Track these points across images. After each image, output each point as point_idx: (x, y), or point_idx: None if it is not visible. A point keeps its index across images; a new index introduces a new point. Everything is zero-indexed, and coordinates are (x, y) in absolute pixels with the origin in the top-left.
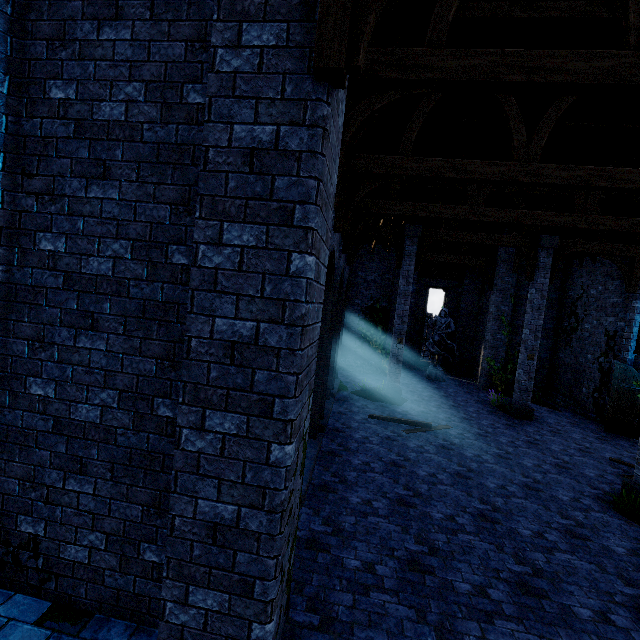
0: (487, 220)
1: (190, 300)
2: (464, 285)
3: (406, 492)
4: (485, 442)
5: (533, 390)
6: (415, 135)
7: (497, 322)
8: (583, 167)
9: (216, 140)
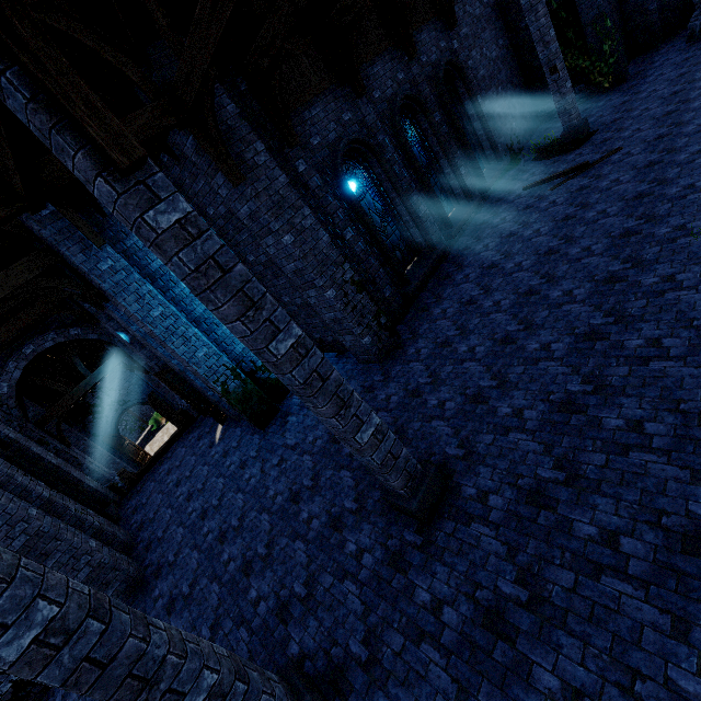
0: None
1: (279, 265)
2: None
3: (499, 257)
4: (651, 150)
5: None
6: None
7: None
8: None
9: (242, 218)
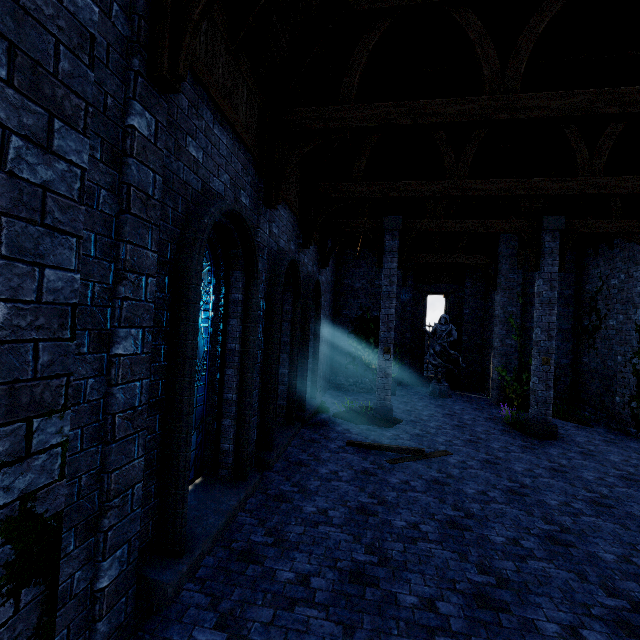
0: (471, 194)
1: None
2: (465, 288)
3: (368, 557)
4: (494, 472)
5: (556, 403)
6: (357, 78)
7: (505, 325)
8: (580, 91)
9: None
